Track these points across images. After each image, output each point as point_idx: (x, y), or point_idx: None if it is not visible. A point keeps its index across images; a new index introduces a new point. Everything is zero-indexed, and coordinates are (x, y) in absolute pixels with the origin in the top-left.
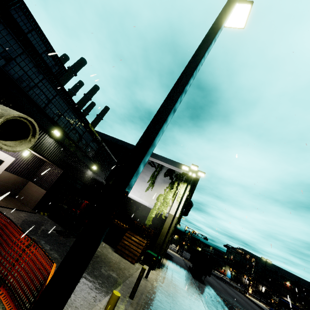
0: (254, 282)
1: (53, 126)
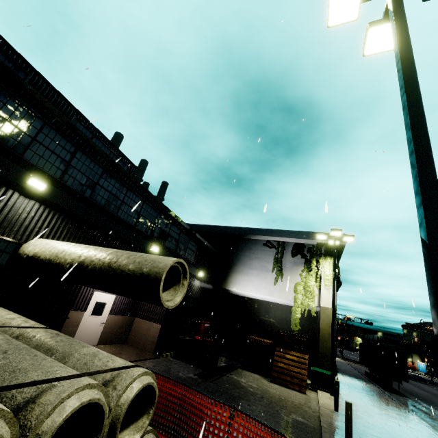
0: None
1: (149, 242)
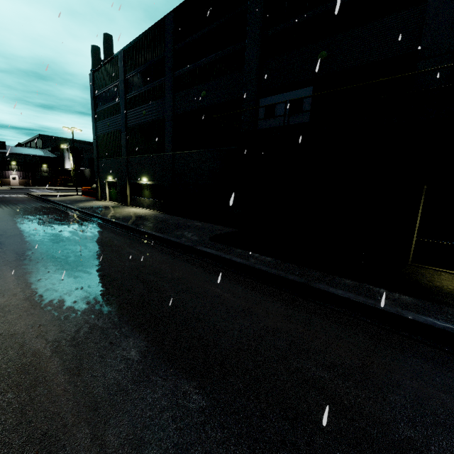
0: None
1: (11, 162)
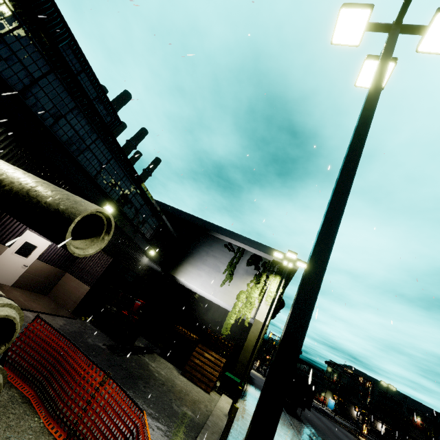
0: (370, 418)
1: (105, 199)
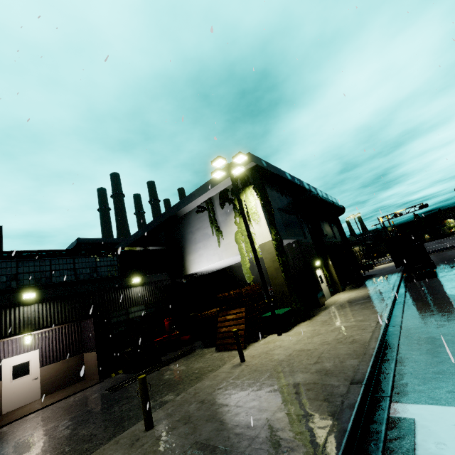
0: None
1: (18, 293)
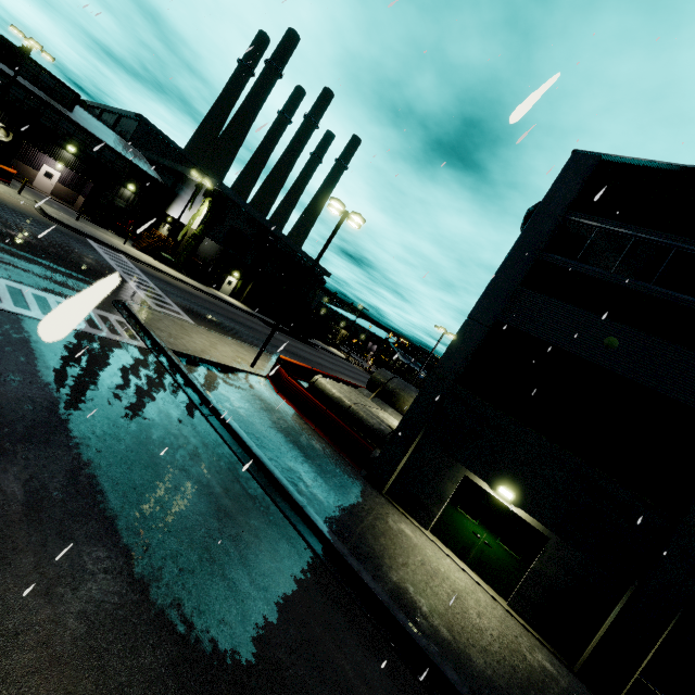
0: None
1: (68, 144)
